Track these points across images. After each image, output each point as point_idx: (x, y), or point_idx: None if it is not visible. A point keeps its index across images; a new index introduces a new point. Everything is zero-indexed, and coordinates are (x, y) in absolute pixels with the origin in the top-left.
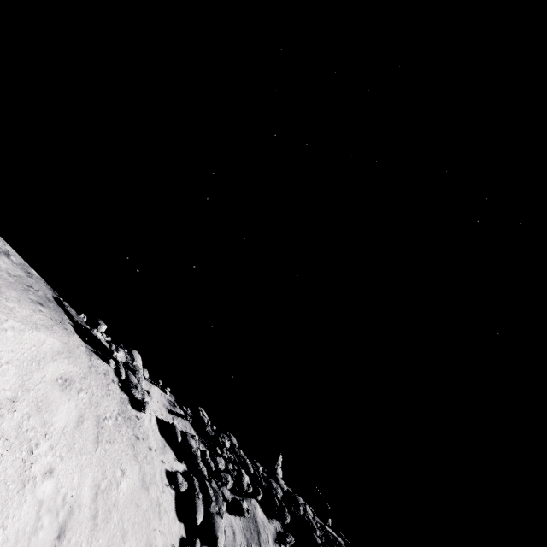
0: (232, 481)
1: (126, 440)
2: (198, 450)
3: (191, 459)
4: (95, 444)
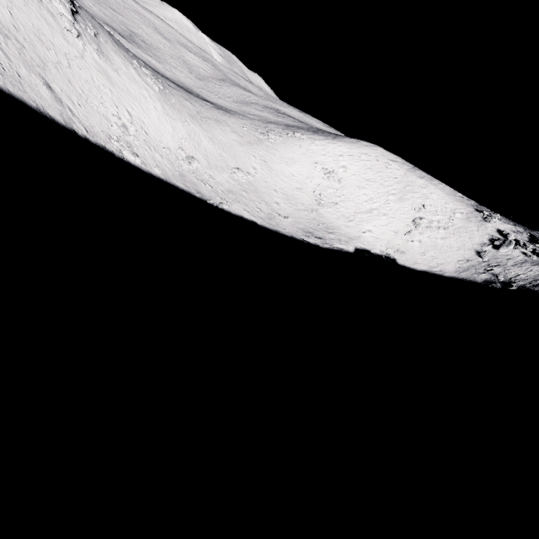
0: (531, 250)
1: (476, 225)
2: (513, 238)
3: (505, 237)
4: (465, 222)
